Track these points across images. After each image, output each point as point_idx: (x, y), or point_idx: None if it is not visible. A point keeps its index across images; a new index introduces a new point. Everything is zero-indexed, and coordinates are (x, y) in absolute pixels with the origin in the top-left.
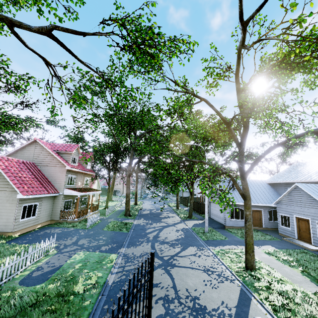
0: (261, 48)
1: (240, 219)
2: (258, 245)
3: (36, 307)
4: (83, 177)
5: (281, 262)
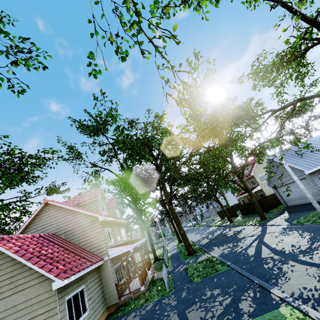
0: None
1: None
2: None
3: None
4: (118, 229)
5: None
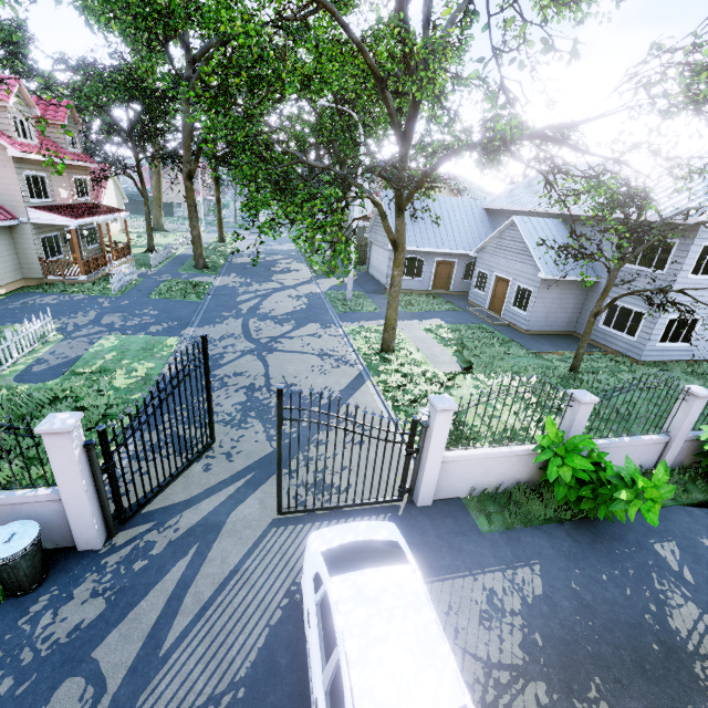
0: None
1: (414, 278)
2: (421, 319)
3: (58, 404)
4: (68, 176)
5: (437, 341)
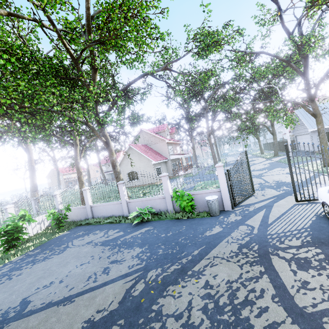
0: None
1: None
2: None
3: None
4: (176, 146)
5: None
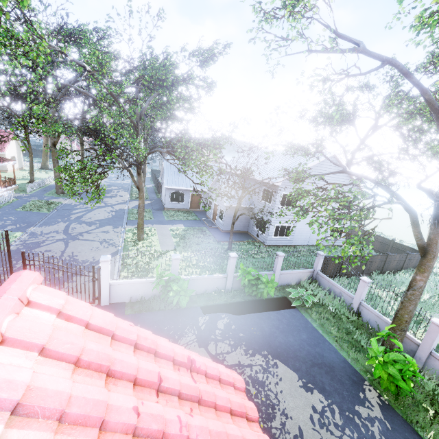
0: (148, 41)
1: (179, 202)
2: (172, 224)
3: None
4: None
5: (172, 235)
